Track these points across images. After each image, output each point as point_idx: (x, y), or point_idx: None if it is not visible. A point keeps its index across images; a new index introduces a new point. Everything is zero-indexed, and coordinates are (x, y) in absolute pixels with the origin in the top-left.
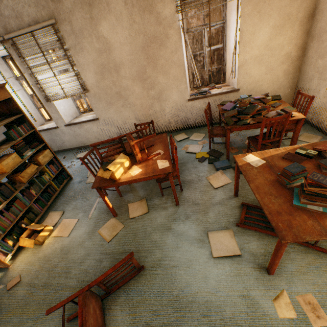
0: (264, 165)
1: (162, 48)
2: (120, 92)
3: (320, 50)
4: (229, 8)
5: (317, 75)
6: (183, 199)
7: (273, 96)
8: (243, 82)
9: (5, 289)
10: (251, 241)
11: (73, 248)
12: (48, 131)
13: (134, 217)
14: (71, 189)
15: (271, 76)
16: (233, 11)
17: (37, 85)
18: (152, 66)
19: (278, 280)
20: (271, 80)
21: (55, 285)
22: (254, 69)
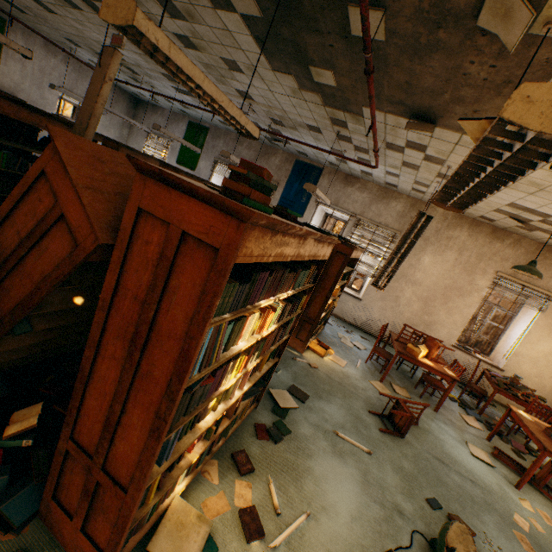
0: (533, 421)
1: (459, 297)
2: (400, 298)
3: None
4: (524, 310)
5: None
6: (439, 411)
7: (538, 395)
8: (511, 367)
9: (308, 365)
10: (502, 468)
11: (352, 377)
12: None
13: (398, 393)
14: (327, 336)
15: (538, 381)
16: (528, 315)
17: None
18: (442, 301)
19: (523, 494)
20: (536, 385)
21: (348, 388)
22: (526, 364)
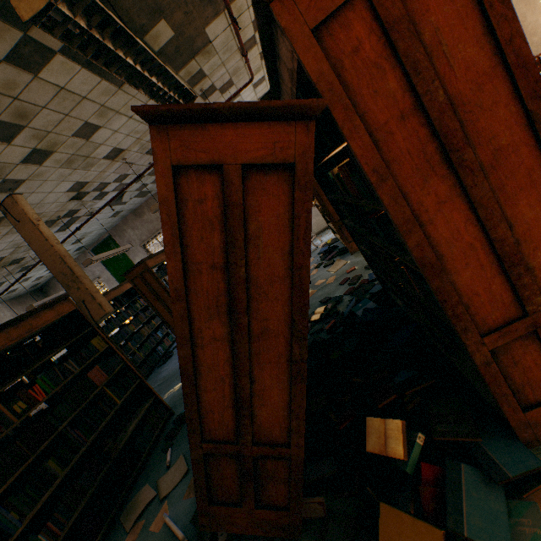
0: None
1: None
2: None
3: (528, 33)
4: None
5: (539, 48)
6: None
7: None
8: None
9: None
10: None
11: None
12: None
13: None
14: None
15: None
16: None
17: None
18: None
19: None
20: None
21: None
22: None
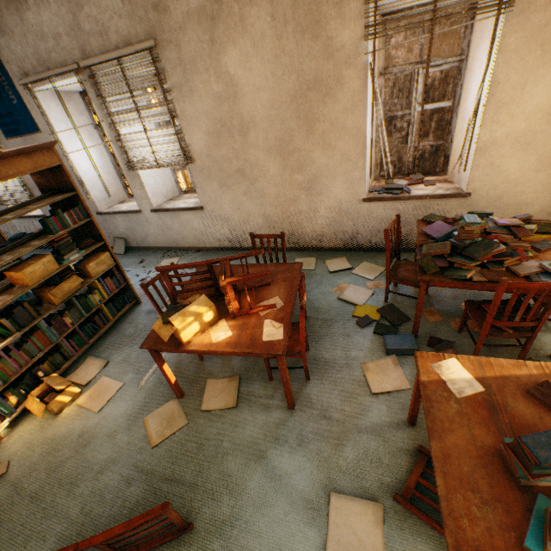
0: (479, 399)
1: (327, 102)
2: (244, 170)
3: None
4: (478, 33)
5: None
6: (304, 398)
7: (541, 224)
8: (483, 180)
9: None
10: (417, 550)
11: (98, 438)
12: (126, 214)
13: (209, 409)
14: (133, 322)
15: (548, 177)
16: (485, 39)
17: (118, 142)
18: (305, 132)
19: None
20: (545, 186)
21: (48, 502)
22: (510, 158)
